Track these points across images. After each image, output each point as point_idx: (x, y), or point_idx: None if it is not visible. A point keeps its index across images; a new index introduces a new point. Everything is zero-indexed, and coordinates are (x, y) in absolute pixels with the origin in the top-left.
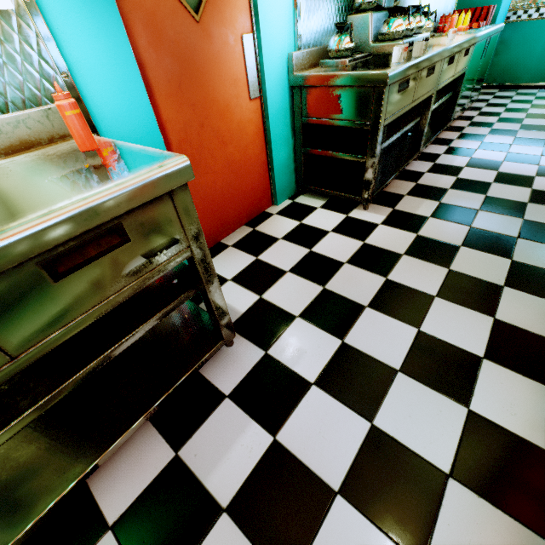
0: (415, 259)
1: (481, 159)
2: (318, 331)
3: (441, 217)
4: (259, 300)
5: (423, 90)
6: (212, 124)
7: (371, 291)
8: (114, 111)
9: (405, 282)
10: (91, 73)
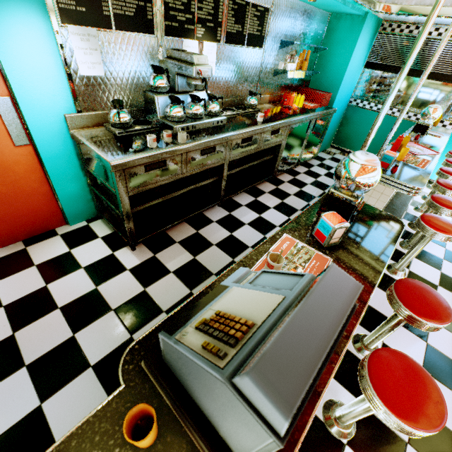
0: (116, 317)
1: (265, 219)
2: None
3: (180, 275)
4: None
5: (201, 164)
6: None
7: (47, 348)
8: None
9: (84, 343)
10: None
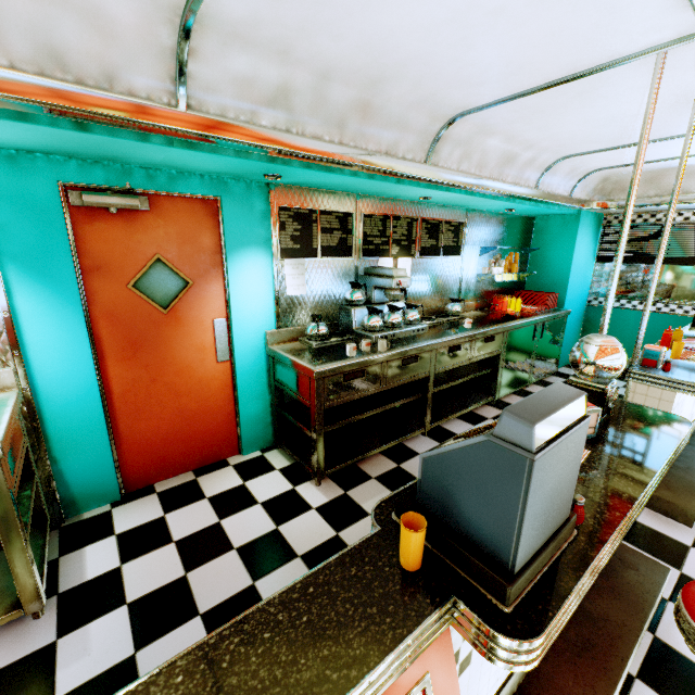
0: (304, 566)
1: None
2: (127, 630)
3: None
4: (116, 569)
5: (402, 375)
6: (166, 380)
7: (223, 595)
8: (56, 371)
9: (267, 594)
10: (44, 349)
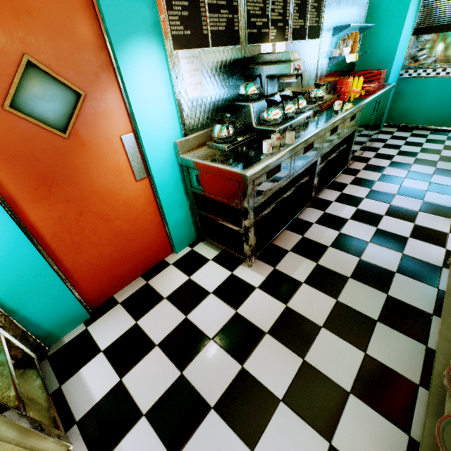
0: (275, 341)
1: (365, 211)
2: (156, 441)
3: (313, 284)
4: (117, 384)
5: (303, 163)
6: (93, 209)
7: (223, 384)
8: None
9: (258, 374)
10: None
